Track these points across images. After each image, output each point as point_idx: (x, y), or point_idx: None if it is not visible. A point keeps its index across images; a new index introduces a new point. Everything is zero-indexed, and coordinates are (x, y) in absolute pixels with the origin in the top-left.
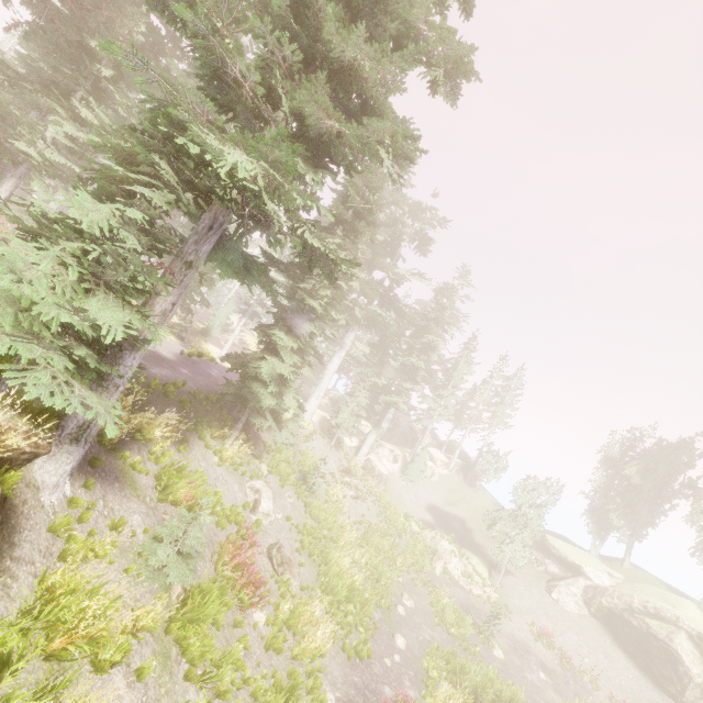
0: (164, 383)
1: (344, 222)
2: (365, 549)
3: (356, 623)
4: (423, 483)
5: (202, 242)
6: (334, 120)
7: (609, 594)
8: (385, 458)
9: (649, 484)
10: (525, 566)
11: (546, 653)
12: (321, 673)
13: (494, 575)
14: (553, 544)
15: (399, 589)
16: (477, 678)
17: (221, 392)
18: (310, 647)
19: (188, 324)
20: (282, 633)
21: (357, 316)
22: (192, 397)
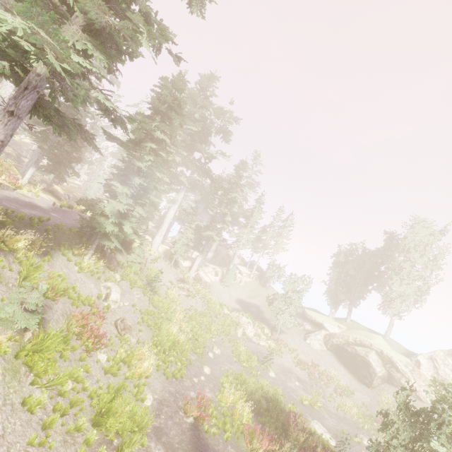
0: (30, 217)
1: (161, 112)
2: (190, 323)
3: (176, 361)
4: (234, 287)
5: (21, 98)
6: (108, 15)
7: (337, 337)
8: (209, 273)
9: (360, 275)
10: (293, 327)
11: (301, 372)
12: (146, 386)
13: (274, 334)
14: (308, 313)
15: (212, 344)
16: (253, 385)
17: (80, 226)
18: (138, 372)
19: (70, 193)
20: (119, 365)
21: (183, 181)
22: (57, 228)
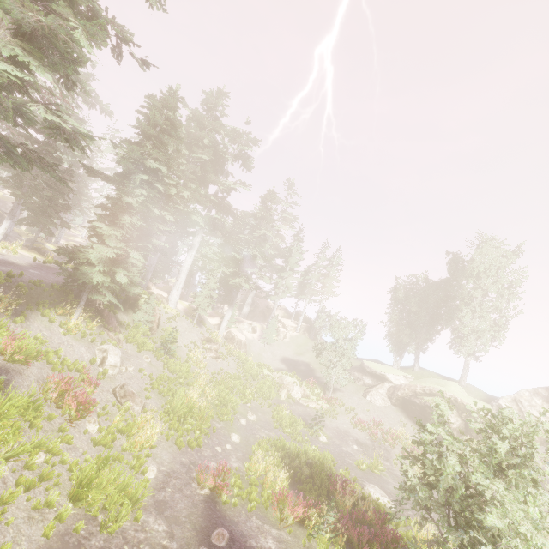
0: None
1: (152, 137)
2: (217, 388)
3: (194, 429)
4: (278, 344)
5: None
6: (35, 13)
7: (402, 388)
8: (245, 330)
9: (425, 312)
10: (350, 384)
11: (361, 434)
12: (150, 458)
13: (328, 393)
14: (367, 365)
15: (246, 410)
16: (294, 450)
17: (65, 281)
18: (138, 441)
19: None
20: (114, 436)
21: (197, 221)
22: (34, 285)
